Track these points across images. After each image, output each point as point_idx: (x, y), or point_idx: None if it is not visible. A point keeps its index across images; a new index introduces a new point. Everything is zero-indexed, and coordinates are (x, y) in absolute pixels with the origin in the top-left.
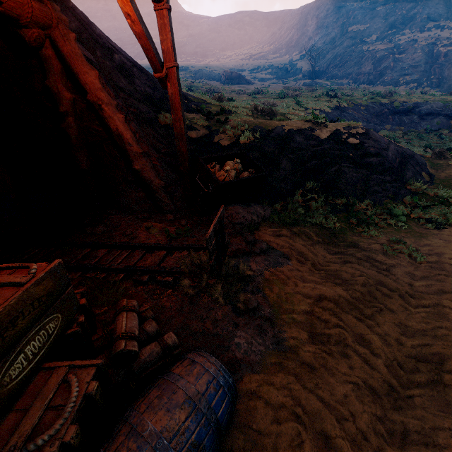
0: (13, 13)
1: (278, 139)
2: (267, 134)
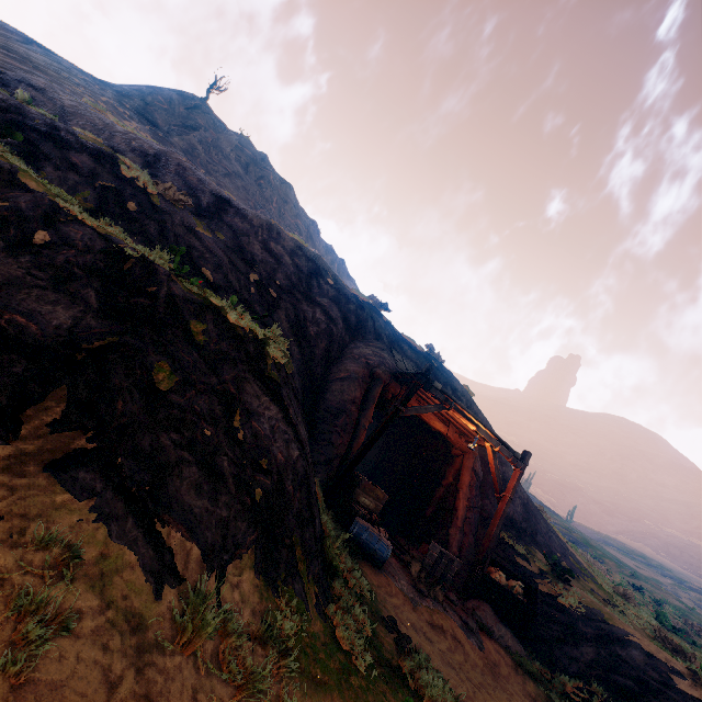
0: (453, 443)
1: (605, 631)
2: (598, 619)
